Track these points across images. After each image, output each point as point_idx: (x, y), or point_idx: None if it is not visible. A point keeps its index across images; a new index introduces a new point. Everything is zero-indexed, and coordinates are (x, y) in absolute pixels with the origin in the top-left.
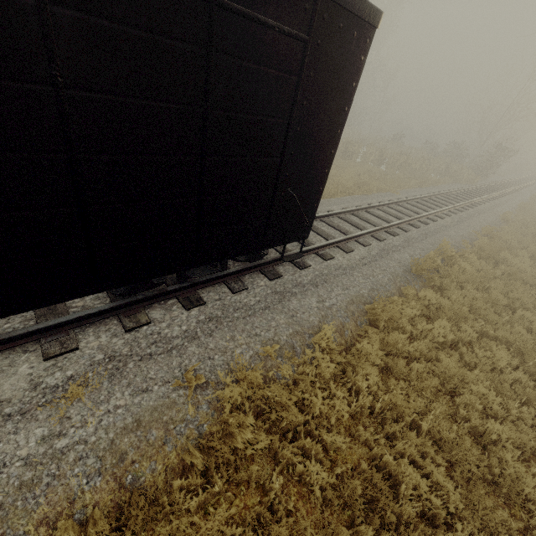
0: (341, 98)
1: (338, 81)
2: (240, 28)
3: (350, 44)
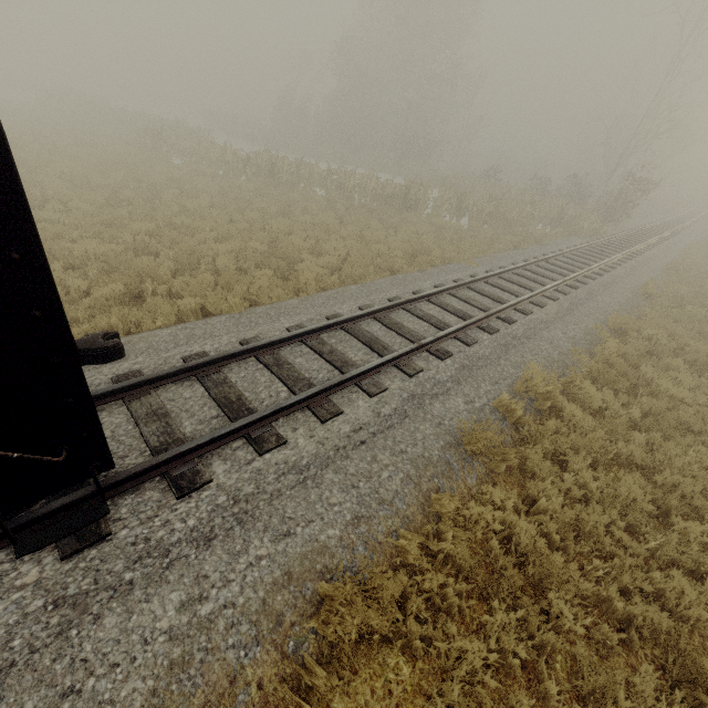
0: None
1: None
2: None
3: None
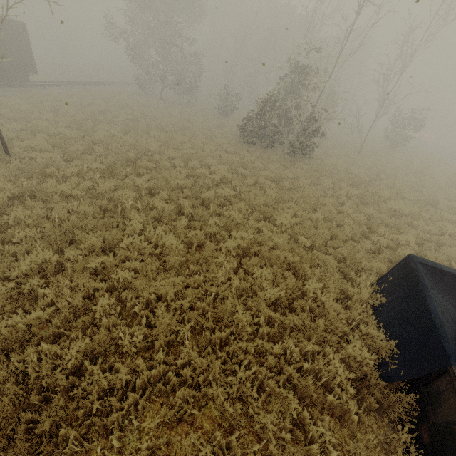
0: (27, 39)
1: (24, 35)
2: (3, 29)
3: (23, 29)
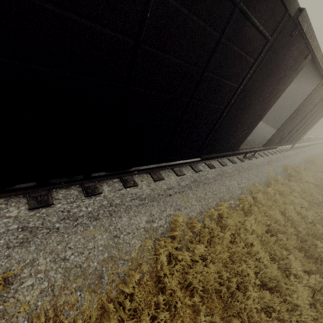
0: None
1: None
2: None
3: None
